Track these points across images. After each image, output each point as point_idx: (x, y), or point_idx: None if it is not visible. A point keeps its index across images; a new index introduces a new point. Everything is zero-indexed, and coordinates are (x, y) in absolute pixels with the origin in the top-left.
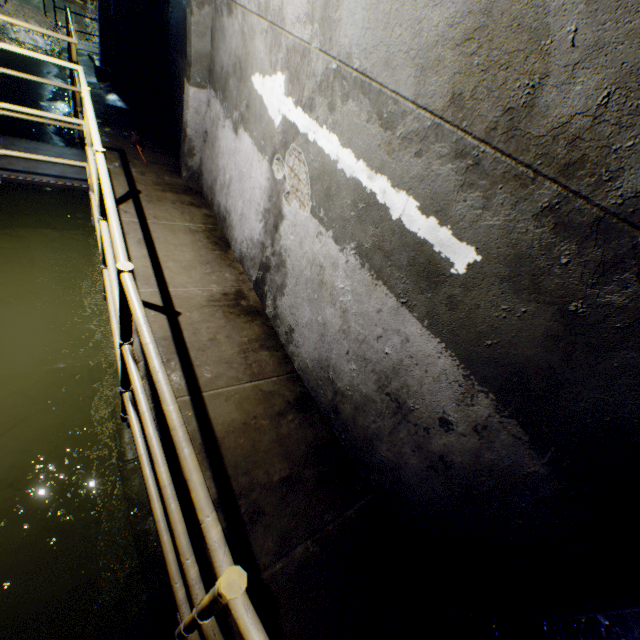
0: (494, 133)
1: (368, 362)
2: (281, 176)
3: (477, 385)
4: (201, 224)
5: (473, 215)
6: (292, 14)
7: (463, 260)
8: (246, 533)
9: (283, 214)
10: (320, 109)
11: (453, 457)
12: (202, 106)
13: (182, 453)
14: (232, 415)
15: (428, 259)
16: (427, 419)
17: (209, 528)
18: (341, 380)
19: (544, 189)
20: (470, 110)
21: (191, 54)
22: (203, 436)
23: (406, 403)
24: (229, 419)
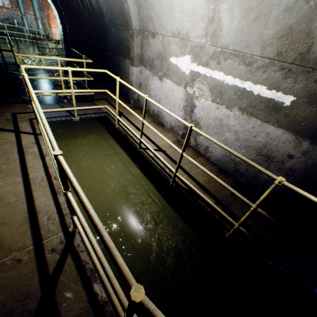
0: (295, 61)
1: (250, 147)
2: (192, 92)
3: (301, 139)
4: (149, 119)
5: (290, 86)
6: (194, 35)
7: (288, 101)
8: (229, 210)
9: (195, 105)
10: (212, 65)
11: (295, 167)
12: (138, 73)
13: (248, 161)
14: (203, 178)
15: (273, 104)
16: (282, 158)
17: (267, 172)
18: (237, 158)
19: (316, 73)
20: (285, 56)
21: (133, 55)
22: (199, 185)
23: (271, 155)
24: (203, 180)
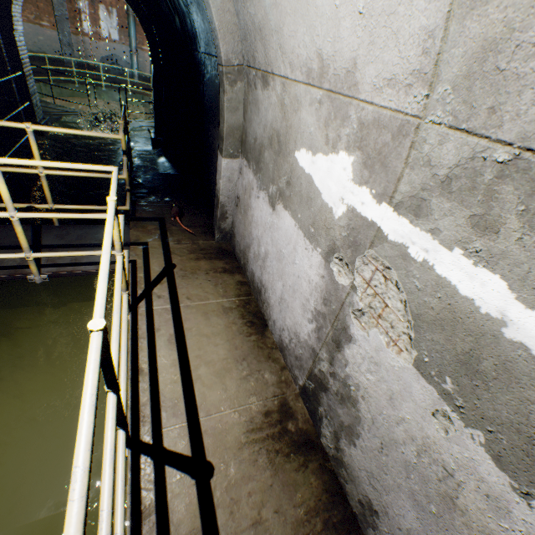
0: None
1: None
2: (345, 282)
3: None
4: (234, 296)
5: None
6: (375, 75)
7: None
8: None
9: (350, 334)
10: (444, 218)
11: None
12: (234, 173)
13: None
14: None
15: None
16: None
17: None
18: None
19: None
20: None
21: (223, 129)
22: None
23: None
24: None
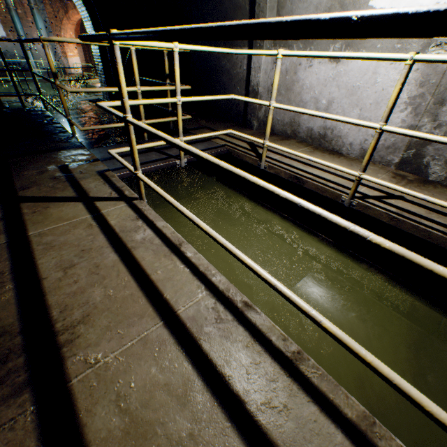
0: None
1: None
2: None
3: None
4: (305, 147)
5: None
6: None
7: None
8: None
9: None
10: None
11: None
12: (267, 66)
13: None
14: None
15: None
16: None
17: None
18: None
19: None
20: None
21: None
22: None
23: None
24: None
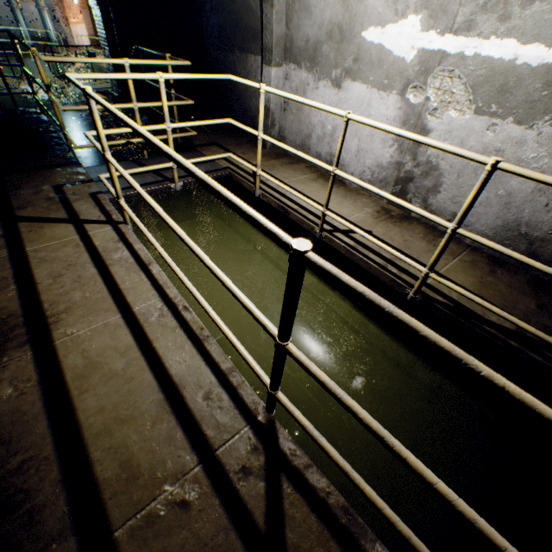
0: None
1: None
2: (420, 99)
3: None
4: (311, 174)
5: None
6: None
7: None
8: None
9: (428, 129)
10: (484, 25)
11: None
12: (279, 82)
13: None
14: (468, 280)
15: None
16: None
17: None
18: (538, 230)
19: None
20: None
21: (272, 40)
22: None
23: None
24: (469, 282)
